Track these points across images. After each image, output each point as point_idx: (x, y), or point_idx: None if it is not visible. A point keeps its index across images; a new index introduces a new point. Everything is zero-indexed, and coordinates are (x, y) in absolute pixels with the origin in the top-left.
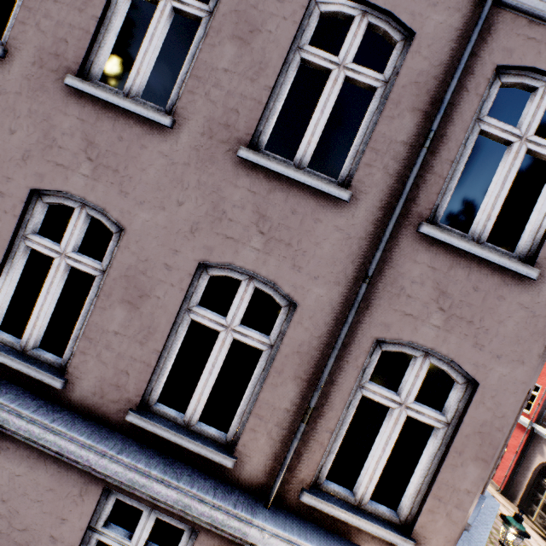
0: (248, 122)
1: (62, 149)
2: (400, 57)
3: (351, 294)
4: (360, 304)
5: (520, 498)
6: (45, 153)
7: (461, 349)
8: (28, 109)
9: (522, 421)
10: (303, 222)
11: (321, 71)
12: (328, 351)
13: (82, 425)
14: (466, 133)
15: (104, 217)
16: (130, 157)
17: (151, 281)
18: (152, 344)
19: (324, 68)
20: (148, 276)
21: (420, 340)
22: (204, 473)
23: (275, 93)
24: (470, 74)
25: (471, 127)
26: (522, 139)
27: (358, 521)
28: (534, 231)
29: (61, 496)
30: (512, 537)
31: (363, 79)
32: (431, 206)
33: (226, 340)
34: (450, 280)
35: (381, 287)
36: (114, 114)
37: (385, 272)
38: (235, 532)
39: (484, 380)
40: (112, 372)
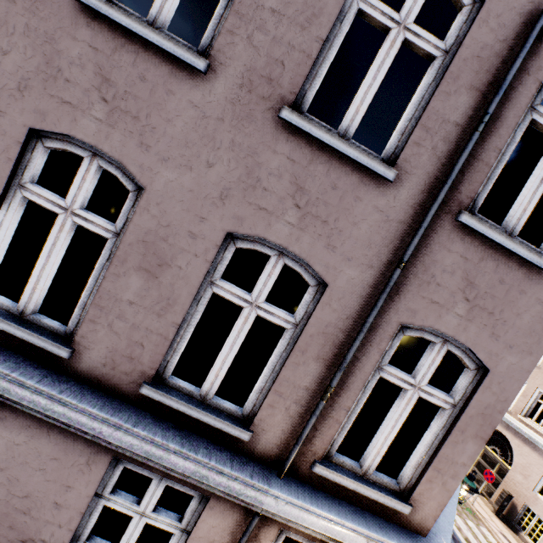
0: (294, 78)
1: (70, 83)
2: (465, 25)
3: (383, 279)
4: (390, 289)
5: None
6: (48, 86)
7: (478, 338)
8: (25, 25)
9: None
10: (342, 199)
11: (377, 28)
12: (353, 334)
13: (92, 396)
14: (519, 121)
15: (119, 172)
16: (154, 103)
17: (172, 250)
18: (170, 316)
19: (383, 25)
20: (170, 244)
21: (442, 328)
22: (219, 445)
23: (325, 47)
24: (533, 56)
25: (523, 115)
26: None
27: (364, 489)
28: None
29: (66, 465)
30: (464, 492)
31: (423, 45)
32: (472, 195)
33: (250, 317)
34: (479, 271)
35: (413, 274)
36: (136, 47)
37: (418, 259)
38: (250, 501)
39: (494, 368)
40: (125, 343)
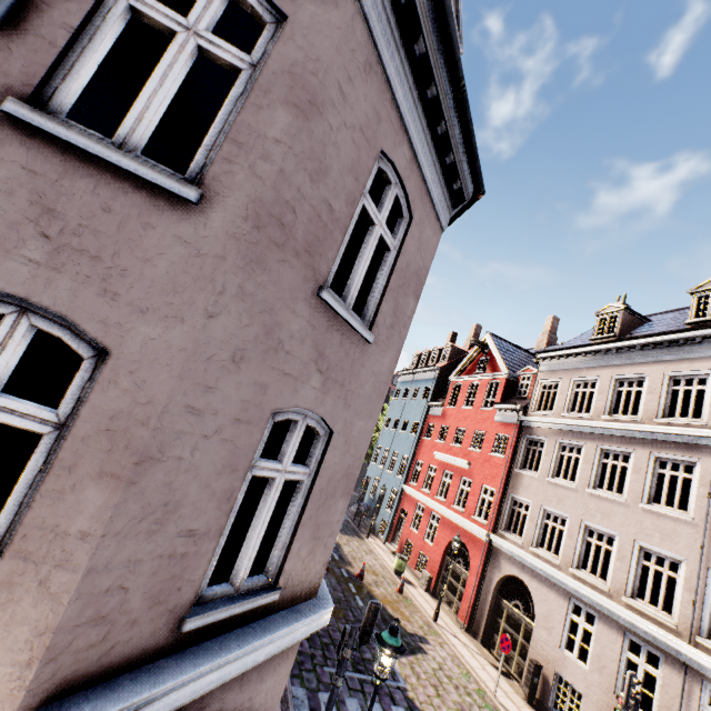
0: None
1: None
2: None
3: None
4: None
5: (483, 630)
6: None
7: (79, 298)
8: None
9: (481, 535)
10: None
11: None
12: None
13: None
14: None
15: None
16: None
17: None
18: None
19: None
20: None
21: (1, 283)
22: None
23: None
24: None
25: None
26: (191, 32)
27: None
28: (208, 148)
29: None
30: (384, 659)
31: None
32: (33, 82)
33: None
34: (64, 193)
35: None
36: None
37: None
38: None
39: (118, 347)
40: None
